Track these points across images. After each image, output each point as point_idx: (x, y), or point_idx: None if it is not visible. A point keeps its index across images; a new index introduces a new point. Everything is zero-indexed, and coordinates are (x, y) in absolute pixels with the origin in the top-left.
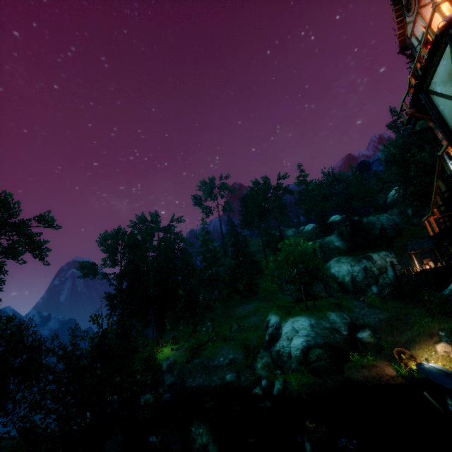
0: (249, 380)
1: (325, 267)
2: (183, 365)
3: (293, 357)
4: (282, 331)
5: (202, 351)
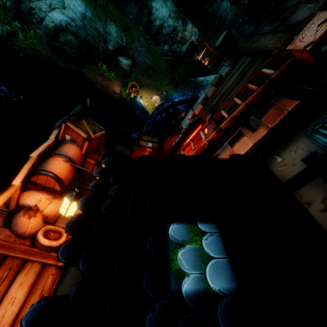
0: None
1: None
2: None
3: (44, 25)
4: None
5: None
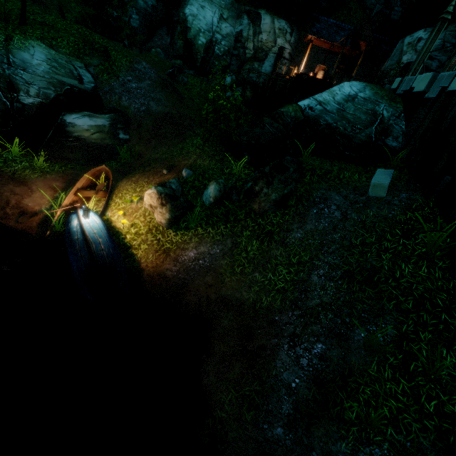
0: None
1: None
2: None
3: None
4: None
5: None
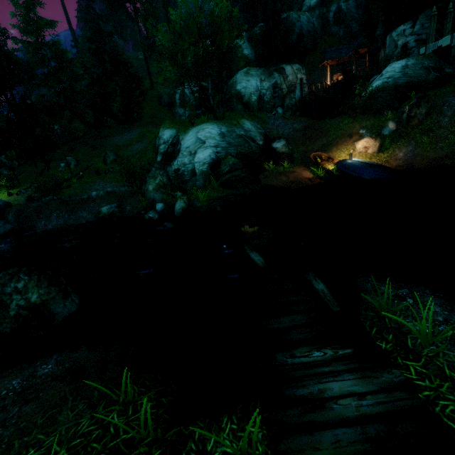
0: (138, 208)
1: (230, 83)
2: (22, 205)
3: (198, 173)
4: (181, 146)
5: (62, 190)
